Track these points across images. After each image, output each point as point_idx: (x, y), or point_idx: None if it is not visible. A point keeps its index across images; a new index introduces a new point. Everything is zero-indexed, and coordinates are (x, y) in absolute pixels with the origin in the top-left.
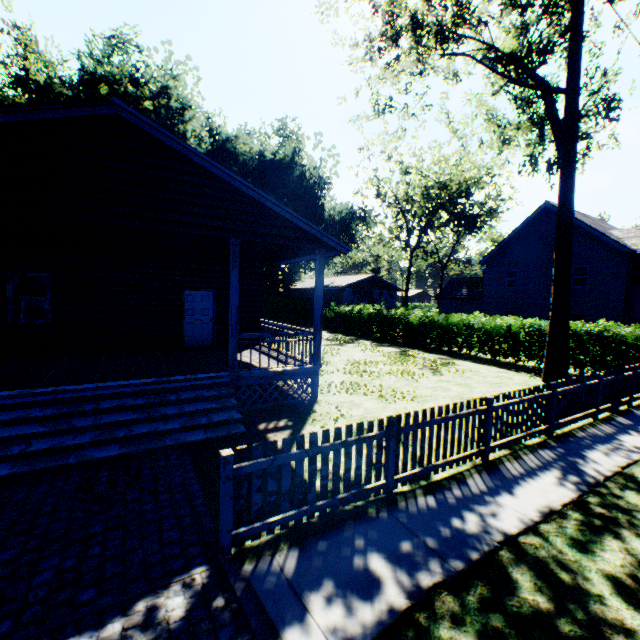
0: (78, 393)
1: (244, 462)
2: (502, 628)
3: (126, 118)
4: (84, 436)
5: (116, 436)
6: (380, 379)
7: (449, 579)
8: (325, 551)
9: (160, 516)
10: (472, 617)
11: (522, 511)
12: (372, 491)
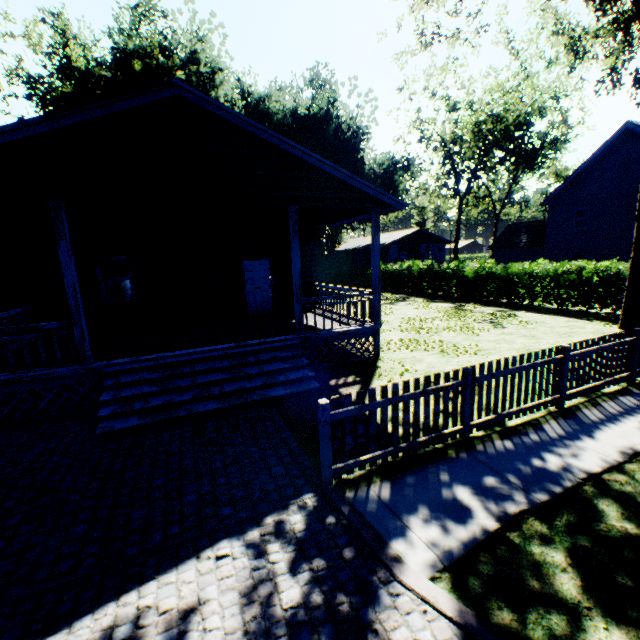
0: (175, 358)
1: (337, 409)
2: (591, 547)
3: (187, 98)
4: (187, 394)
5: (212, 393)
6: (438, 335)
7: (534, 508)
8: (414, 484)
9: (265, 456)
10: (560, 537)
11: (604, 453)
12: (449, 435)
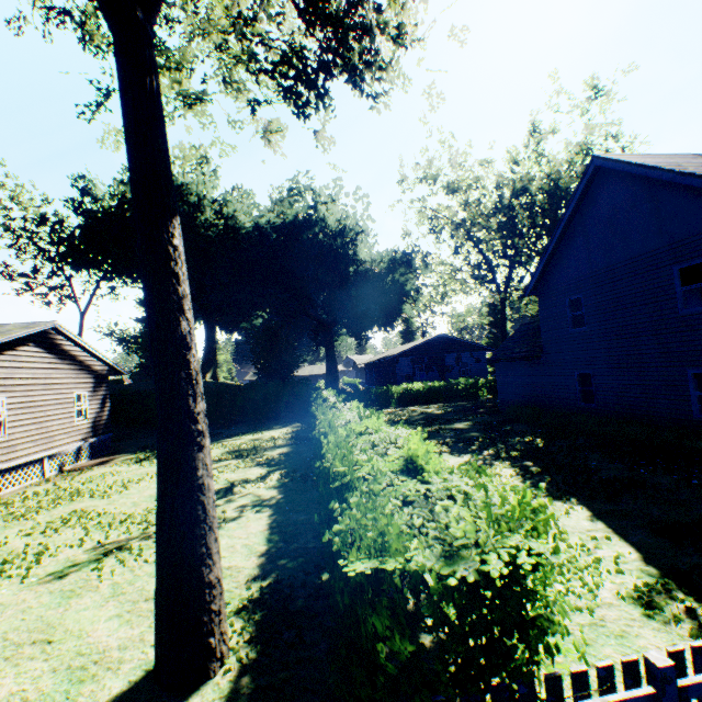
0: None
1: None
2: None
3: None
4: None
5: None
6: None
7: None
8: None
9: None
10: None
11: None
12: None
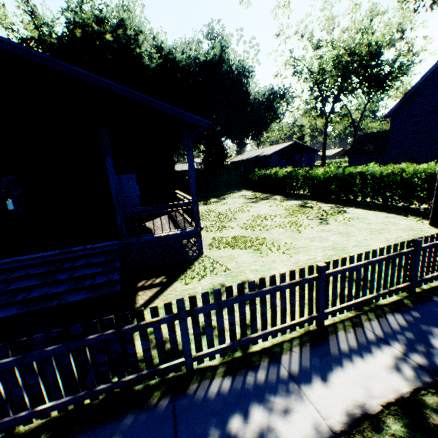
0: None
1: None
2: None
3: None
4: None
5: (14, 300)
6: (268, 232)
7: None
8: None
9: None
10: None
11: (325, 412)
12: (168, 370)
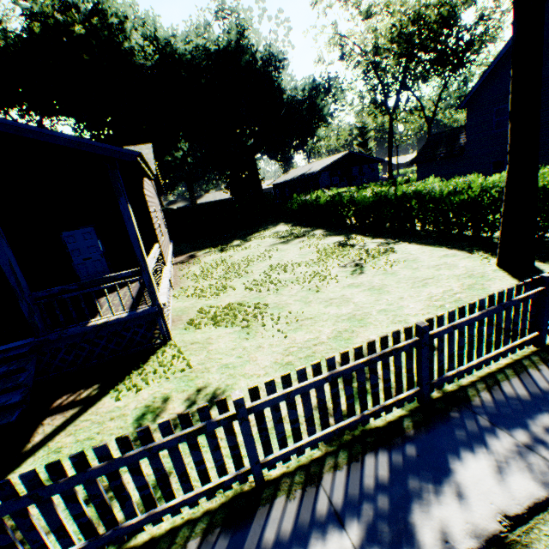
0: None
1: None
2: None
3: None
4: None
5: None
6: (277, 293)
7: None
8: None
9: None
10: None
11: None
12: None
